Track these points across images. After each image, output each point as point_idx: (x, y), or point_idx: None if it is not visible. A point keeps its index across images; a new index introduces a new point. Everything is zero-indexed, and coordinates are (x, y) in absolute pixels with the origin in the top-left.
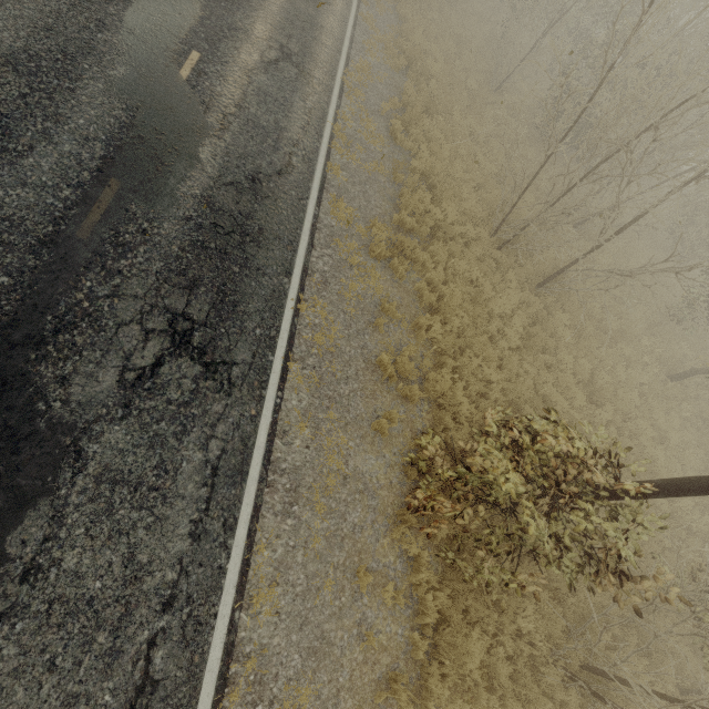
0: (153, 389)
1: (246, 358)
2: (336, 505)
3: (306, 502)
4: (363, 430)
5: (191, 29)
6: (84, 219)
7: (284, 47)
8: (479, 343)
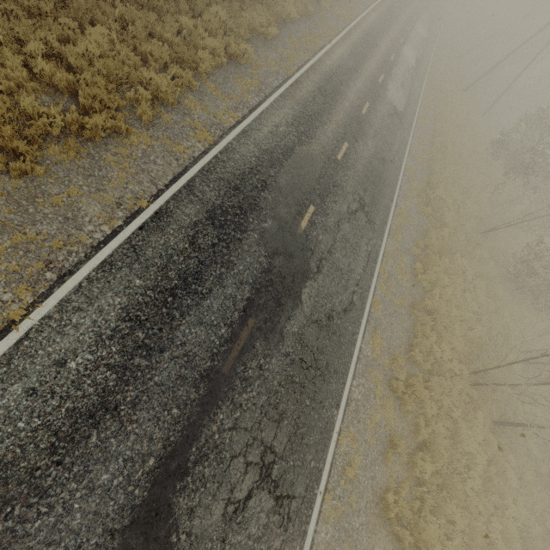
0: (242, 522)
1: (301, 491)
2: None
3: None
4: None
5: (312, 186)
6: (229, 355)
7: (361, 199)
8: (453, 486)
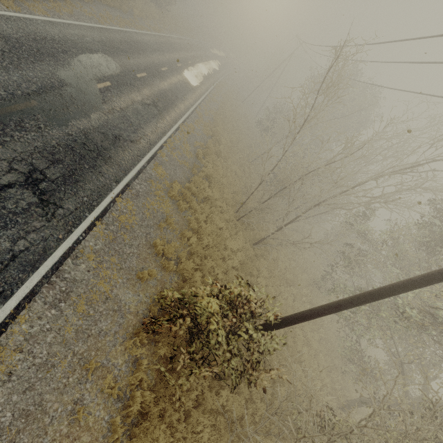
0: None
1: (71, 208)
2: (93, 313)
3: (72, 303)
4: (131, 276)
5: (111, 75)
6: (5, 107)
7: (155, 102)
8: (215, 256)
